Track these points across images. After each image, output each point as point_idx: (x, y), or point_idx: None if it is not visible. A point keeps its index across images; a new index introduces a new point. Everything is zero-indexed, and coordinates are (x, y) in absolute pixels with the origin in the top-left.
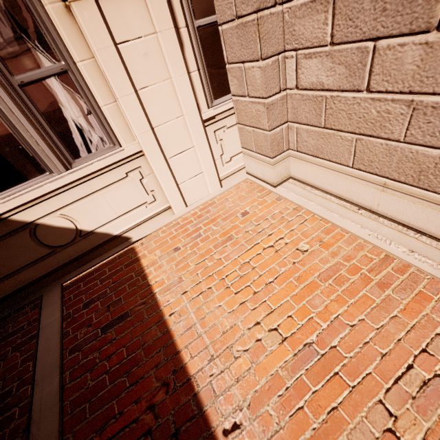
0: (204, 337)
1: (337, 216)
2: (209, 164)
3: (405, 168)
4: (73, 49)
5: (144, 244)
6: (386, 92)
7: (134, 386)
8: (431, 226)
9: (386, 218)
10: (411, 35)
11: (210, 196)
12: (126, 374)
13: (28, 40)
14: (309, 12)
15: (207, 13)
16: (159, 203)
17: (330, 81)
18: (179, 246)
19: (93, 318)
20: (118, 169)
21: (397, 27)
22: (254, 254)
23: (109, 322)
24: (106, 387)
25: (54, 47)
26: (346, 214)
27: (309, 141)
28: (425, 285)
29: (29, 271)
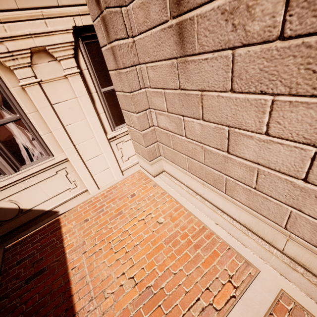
0: (90, 284)
1: (184, 199)
2: (113, 163)
3: (208, 177)
4: (25, 108)
5: (66, 216)
6: (192, 140)
7: None
8: (226, 209)
9: (208, 201)
10: (195, 119)
11: (115, 182)
12: (35, 313)
13: None
14: (156, 95)
15: (109, 85)
16: (79, 188)
17: (170, 128)
18: (88, 218)
19: (21, 273)
20: (51, 170)
21: (189, 114)
22: (132, 224)
23: (32, 275)
24: None
25: (13, 108)
26: (189, 198)
27: (168, 154)
28: (218, 246)
29: None
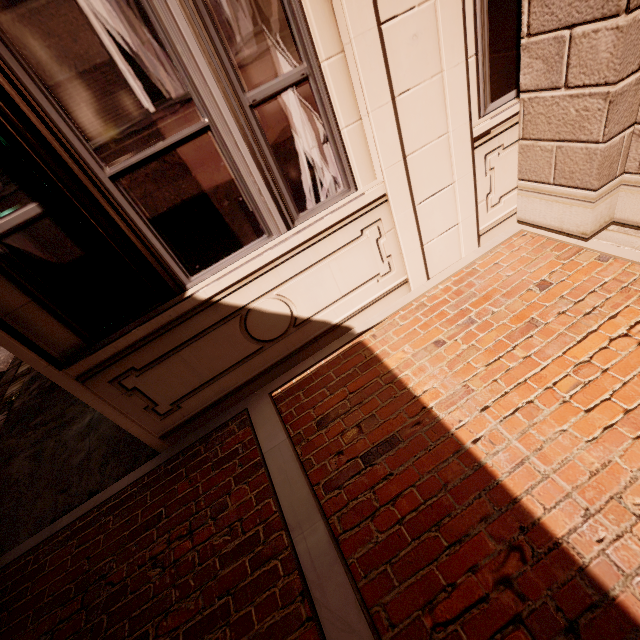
0: (556, 478)
1: None
2: (468, 210)
3: None
4: (319, 42)
5: (378, 336)
6: None
7: (457, 547)
8: None
9: None
10: None
11: (464, 262)
12: (435, 527)
13: (268, 35)
14: None
15: None
16: (394, 274)
17: None
18: (441, 338)
19: (342, 443)
20: (352, 225)
21: None
22: (594, 348)
23: (370, 448)
24: (409, 544)
25: (297, 42)
26: None
27: None
28: None
29: (233, 375)
